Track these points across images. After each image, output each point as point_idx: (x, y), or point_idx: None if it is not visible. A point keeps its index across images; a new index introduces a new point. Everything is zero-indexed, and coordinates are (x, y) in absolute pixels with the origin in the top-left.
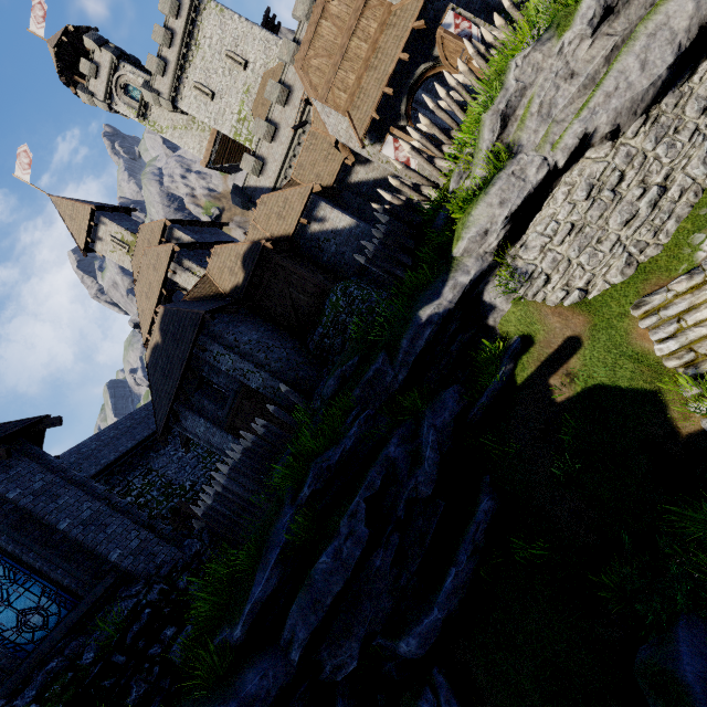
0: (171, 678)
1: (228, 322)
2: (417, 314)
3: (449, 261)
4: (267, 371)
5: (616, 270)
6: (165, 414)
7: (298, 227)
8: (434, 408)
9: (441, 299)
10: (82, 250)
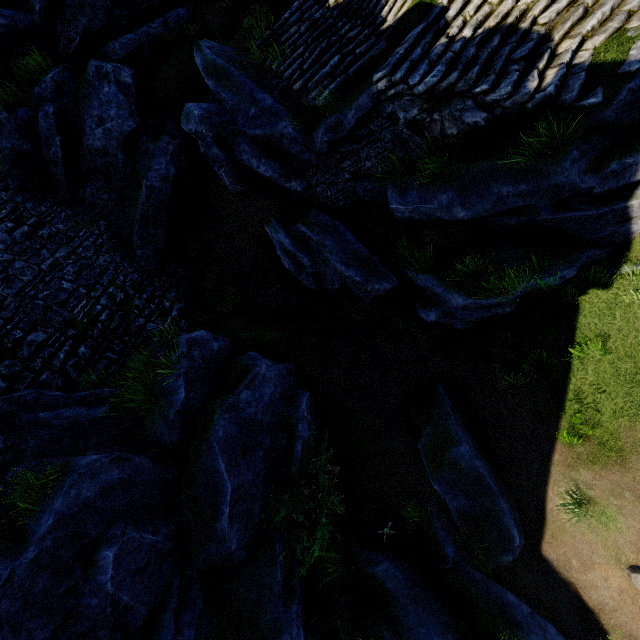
0: None
1: None
2: None
3: None
4: None
5: None
6: None
7: None
8: None
9: None
10: None
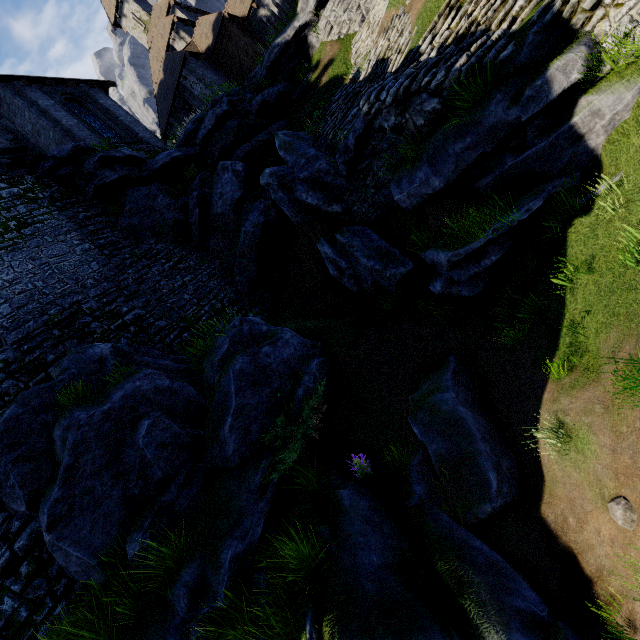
0: None
1: (200, 65)
2: (274, 42)
3: (295, 16)
4: None
5: (357, 23)
6: (165, 124)
7: (252, 11)
8: (272, 87)
9: (285, 35)
10: (112, 24)
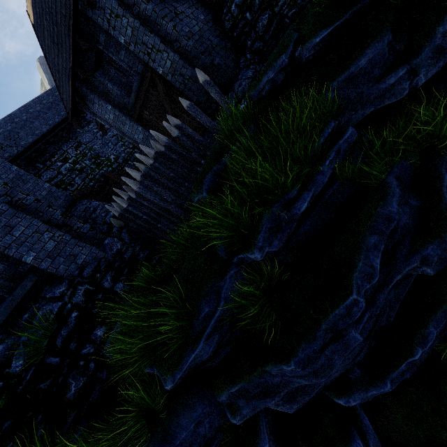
0: (107, 370)
1: None
2: None
3: None
4: (176, 51)
5: None
6: (69, 95)
7: None
8: None
9: None
10: None
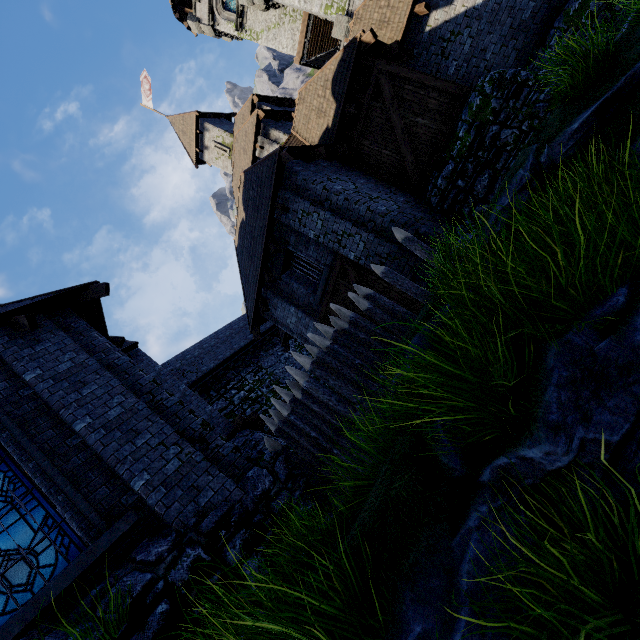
0: None
1: (314, 170)
2: None
3: None
4: (370, 231)
5: None
6: (253, 302)
7: (409, 27)
8: None
9: None
10: (194, 162)
